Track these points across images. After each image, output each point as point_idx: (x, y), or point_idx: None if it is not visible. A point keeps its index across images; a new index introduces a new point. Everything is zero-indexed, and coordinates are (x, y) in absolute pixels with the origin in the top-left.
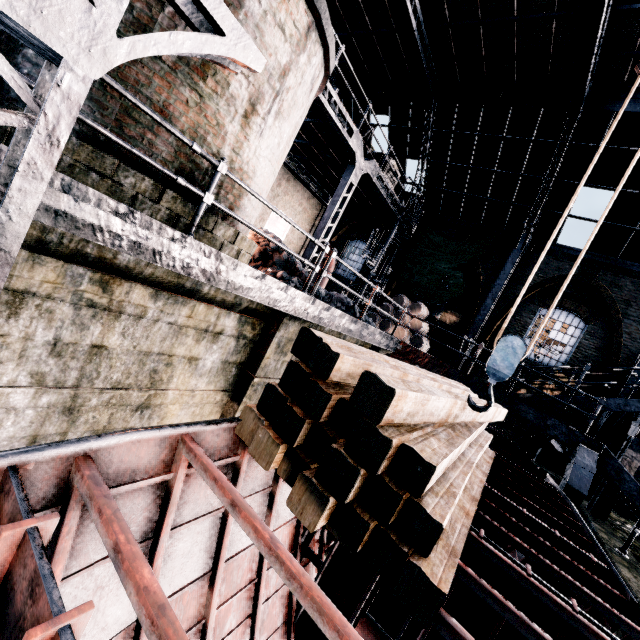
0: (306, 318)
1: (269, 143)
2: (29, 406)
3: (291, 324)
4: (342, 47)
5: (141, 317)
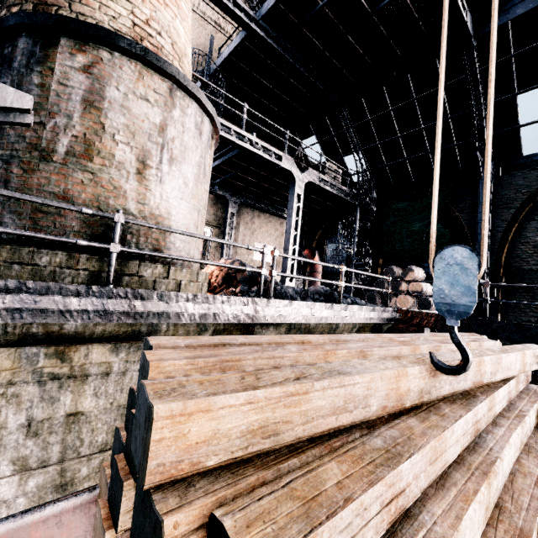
0: (268, 321)
1: (174, 185)
2: (17, 495)
3: (265, 331)
4: (245, 105)
5: (108, 373)
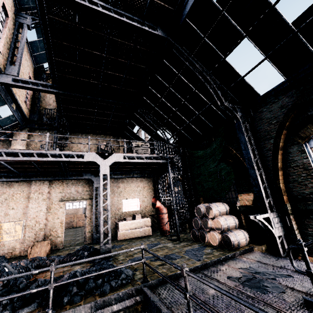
0: None
1: None
2: None
3: None
4: (47, 134)
5: None
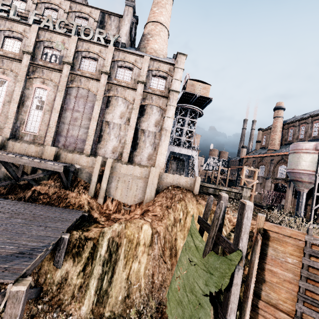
0: None
1: None
2: None
3: None
4: None
5: None
